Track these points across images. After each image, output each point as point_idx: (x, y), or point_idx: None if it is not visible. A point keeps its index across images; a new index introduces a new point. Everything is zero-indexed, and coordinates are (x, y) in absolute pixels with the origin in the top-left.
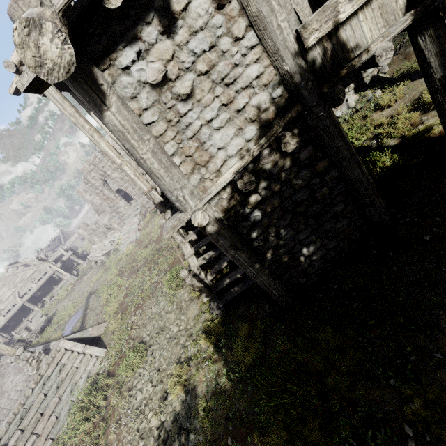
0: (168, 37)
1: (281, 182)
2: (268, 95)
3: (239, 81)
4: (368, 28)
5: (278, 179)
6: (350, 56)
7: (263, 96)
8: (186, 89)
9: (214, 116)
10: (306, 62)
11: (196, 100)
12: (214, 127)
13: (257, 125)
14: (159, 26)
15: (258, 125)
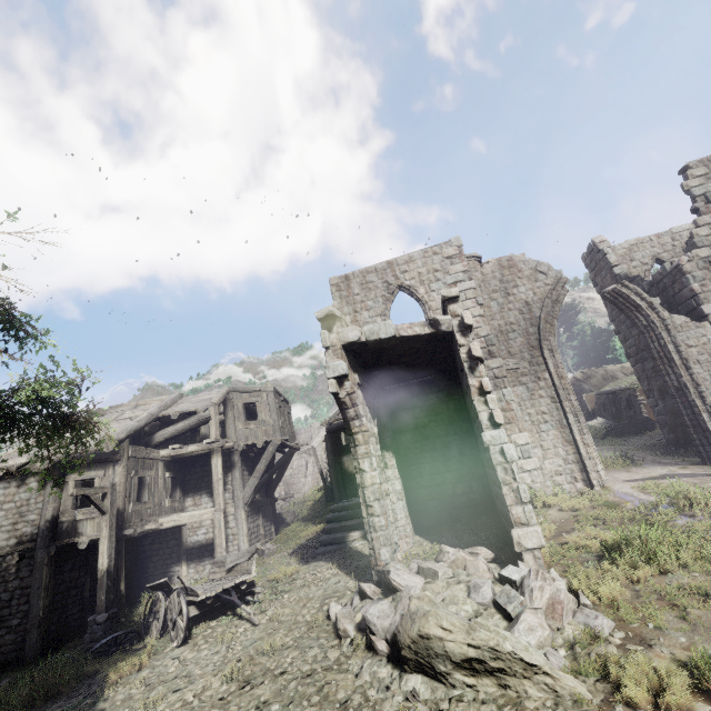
0: (18, 488)
1: (3, 579)
2: (31, 530)
3: (26, 517)
4: (90, 528)
5: (4, 576)
6: (77, 535)
7: (29, 529)
8: (4, 508)
9: (6, 525)
10: (52, 526)
11: (6, 514)
12: (2, 530)
13: (17, 540)
14: (18, 483)
15: (17, 541)
